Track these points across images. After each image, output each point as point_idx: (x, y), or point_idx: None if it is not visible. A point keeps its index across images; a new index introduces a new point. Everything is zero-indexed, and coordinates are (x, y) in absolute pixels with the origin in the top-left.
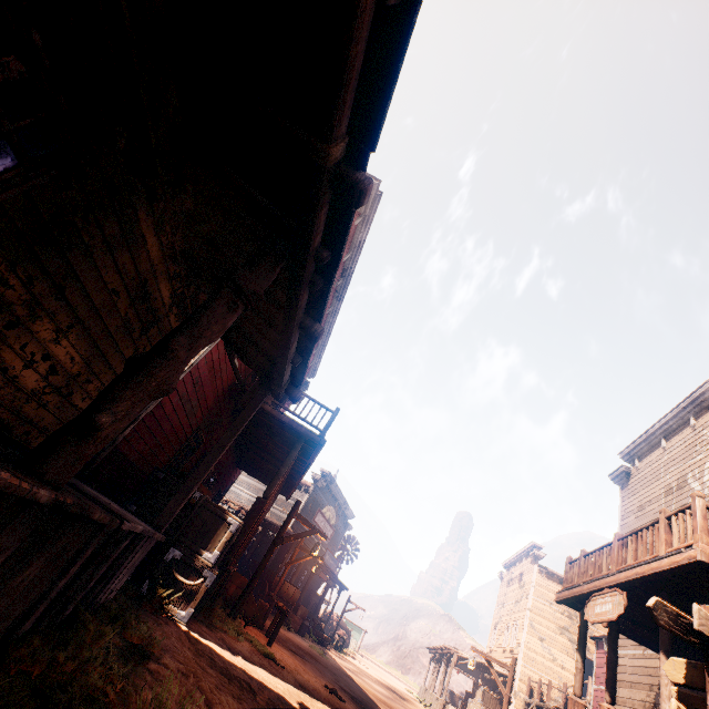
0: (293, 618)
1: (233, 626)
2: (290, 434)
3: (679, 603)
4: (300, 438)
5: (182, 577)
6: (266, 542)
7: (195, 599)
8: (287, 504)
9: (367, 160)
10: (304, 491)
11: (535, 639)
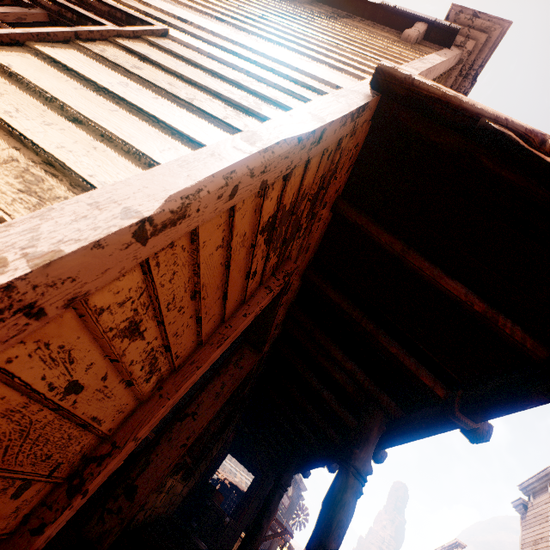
0: None
1: None
2: None
3: None
4: None
5: None
6: None
7: None
8: None
9: None
10: None
11: None
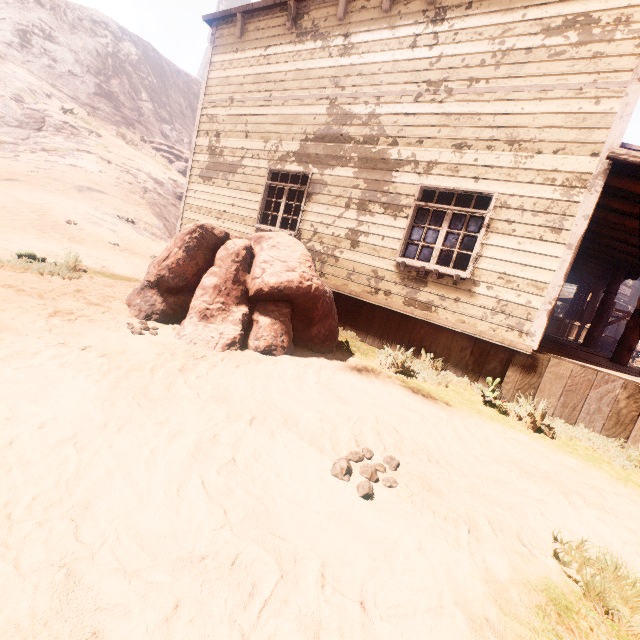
0: None
1: None
2: None
3: None
4: None
5: None
6: None
7: None
8: None
9: None
10: None
11: None
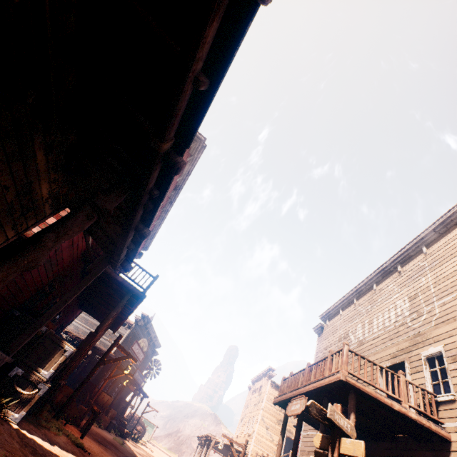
0: (104, 418)
1: (55, 424)
2: (122, 289)
3: (332, 403)
4: (129, 292)
5: (20, 389)
6: (93, 362)
7: (28, 405)
8: (113, 336)
9: (184, 151)
10: (127, 327)
11: (263, 428)
